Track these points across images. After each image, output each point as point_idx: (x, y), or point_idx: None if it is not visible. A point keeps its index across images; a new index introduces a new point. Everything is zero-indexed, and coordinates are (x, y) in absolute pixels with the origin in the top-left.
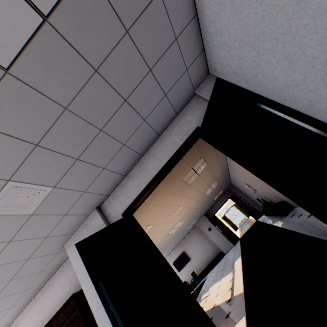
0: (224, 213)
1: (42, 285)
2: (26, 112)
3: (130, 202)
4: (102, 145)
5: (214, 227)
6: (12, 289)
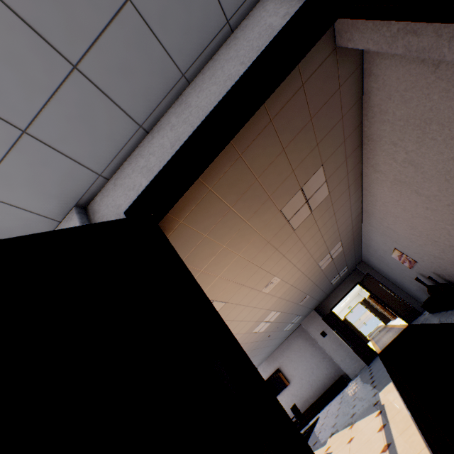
0: (344, 314)
1: None
2: None
3: (148, 183)
4: None
5: (332, 330)
6: None
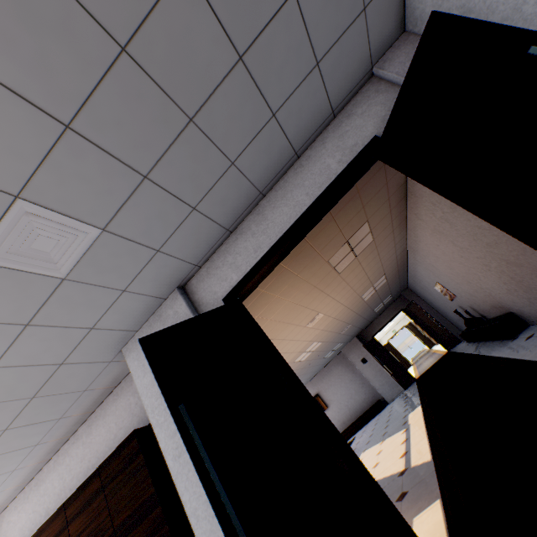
0: (387, 338)
1: (86, 416)
2: (42, 38)
3: (239, 278)
4: (192, 155)
5: (372, 357)
6: (36, 414)
